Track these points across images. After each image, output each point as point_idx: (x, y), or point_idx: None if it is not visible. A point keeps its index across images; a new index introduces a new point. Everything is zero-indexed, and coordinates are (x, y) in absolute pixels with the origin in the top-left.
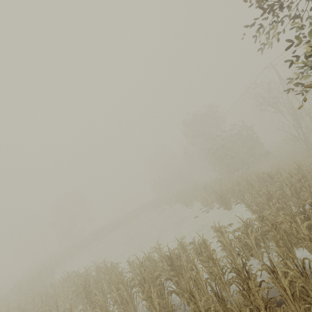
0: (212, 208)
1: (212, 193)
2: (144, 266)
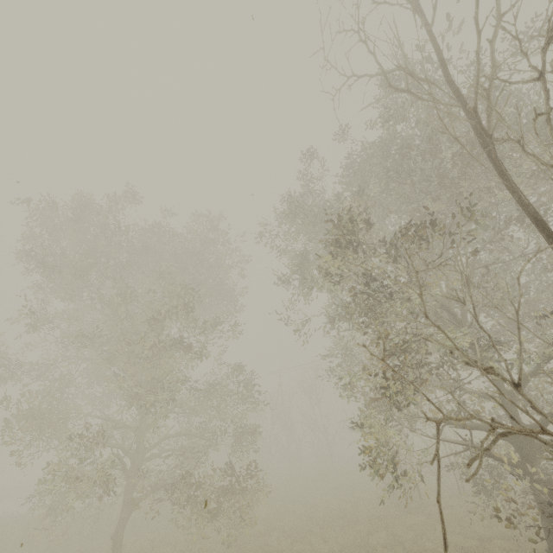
0: None
1: None
2: None
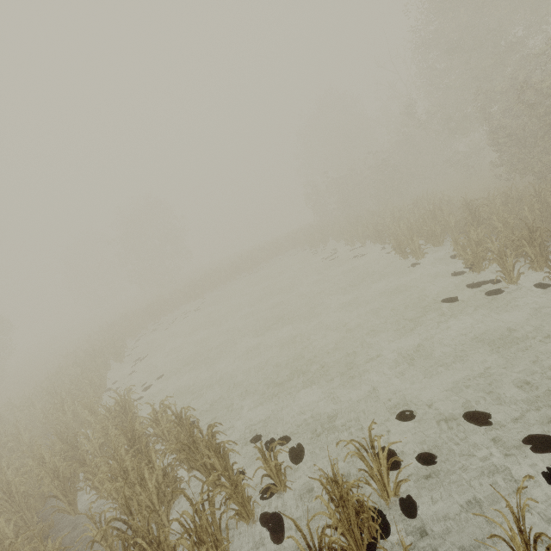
0: (511, 281)
1: (527, 237)
2: (322, 549)
